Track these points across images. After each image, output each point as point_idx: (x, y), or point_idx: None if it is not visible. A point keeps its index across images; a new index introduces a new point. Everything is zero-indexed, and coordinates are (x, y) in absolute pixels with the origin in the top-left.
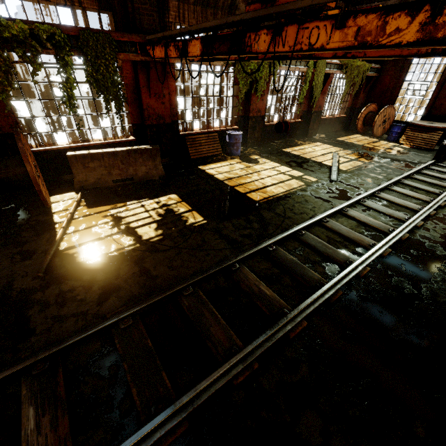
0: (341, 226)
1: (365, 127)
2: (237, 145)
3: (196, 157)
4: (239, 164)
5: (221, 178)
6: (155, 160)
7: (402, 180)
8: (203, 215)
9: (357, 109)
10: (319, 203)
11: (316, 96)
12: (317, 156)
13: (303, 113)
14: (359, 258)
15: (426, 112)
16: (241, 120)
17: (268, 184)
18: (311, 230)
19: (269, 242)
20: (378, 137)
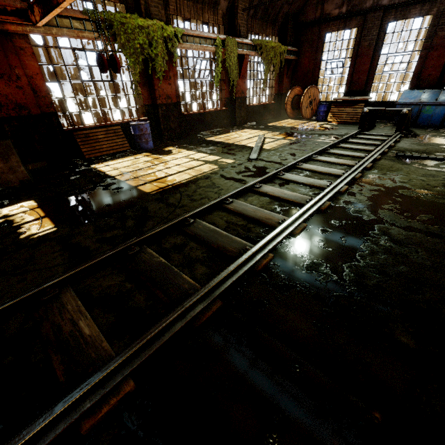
0: (248, 205)
1: (295, 112)
2: (145, 137)
3: (94, 155)
4: (146, 157)
5: (114, 173)
6: (8, 160)
7: (327, 150)
8: (57, 221)
9: (284, 95)
10: (229, 184)
11: (234, 79)
12: (242, 140)
13: (226, 101)
14: (257, 243)
15: (347, 89)
16: (150, 109)
17: (173, 172)
18: (208, 216)
19: (129, 243)
20: (308, 119)
